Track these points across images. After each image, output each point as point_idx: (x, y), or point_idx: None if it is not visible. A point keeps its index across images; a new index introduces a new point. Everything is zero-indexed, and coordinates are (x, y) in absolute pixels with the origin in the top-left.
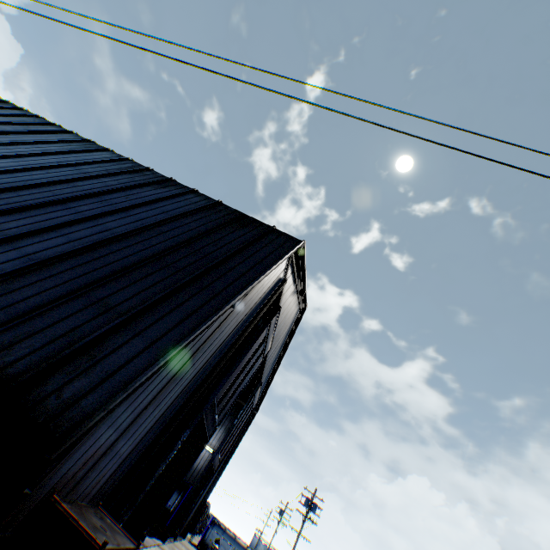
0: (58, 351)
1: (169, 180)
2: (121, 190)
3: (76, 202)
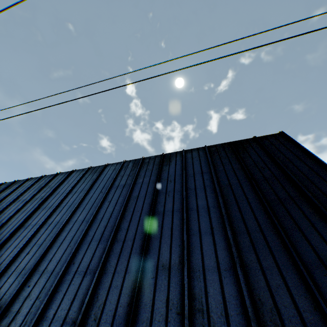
0: None
1: (163, 156)
2: (158, 179)
3: (158, 206)
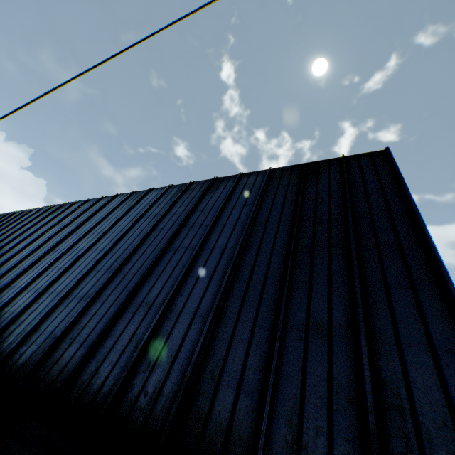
0: (353, 422)
1: (214, 180)
2: (193, 210)
3: (175, 241)
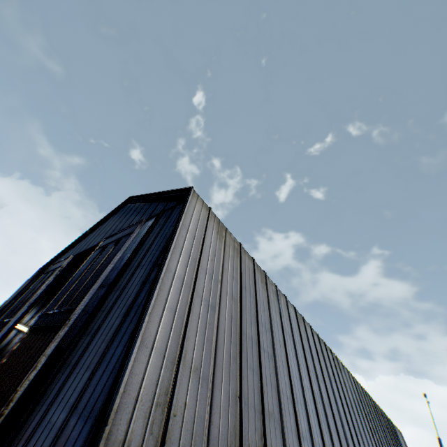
0: None
1: None
2: None
3: None
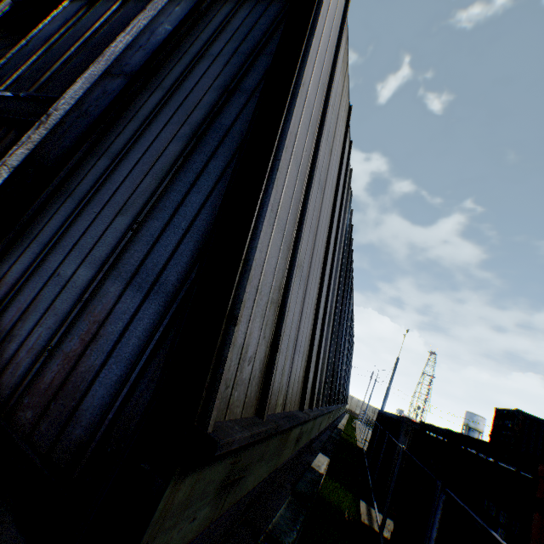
0: None
1: None
2: None
3: None
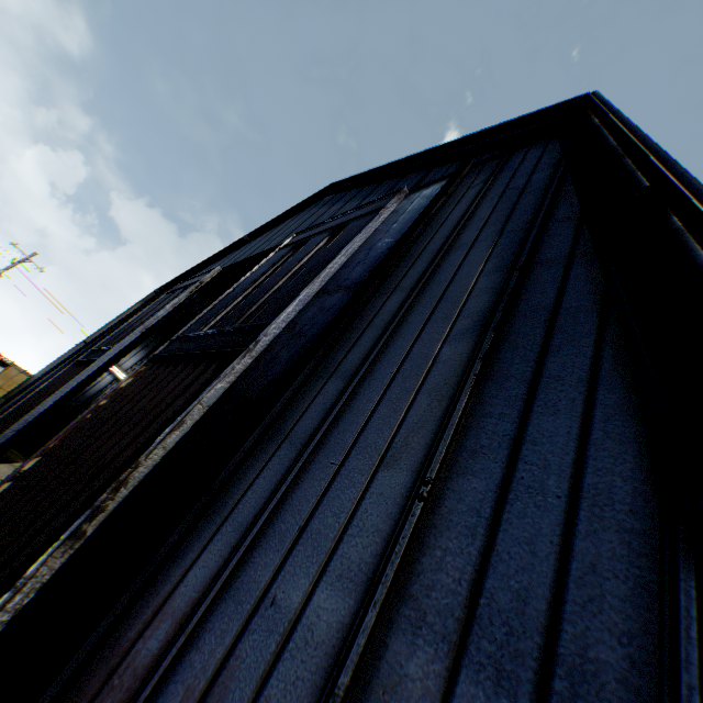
0: None
1: None
2: None
3: None
